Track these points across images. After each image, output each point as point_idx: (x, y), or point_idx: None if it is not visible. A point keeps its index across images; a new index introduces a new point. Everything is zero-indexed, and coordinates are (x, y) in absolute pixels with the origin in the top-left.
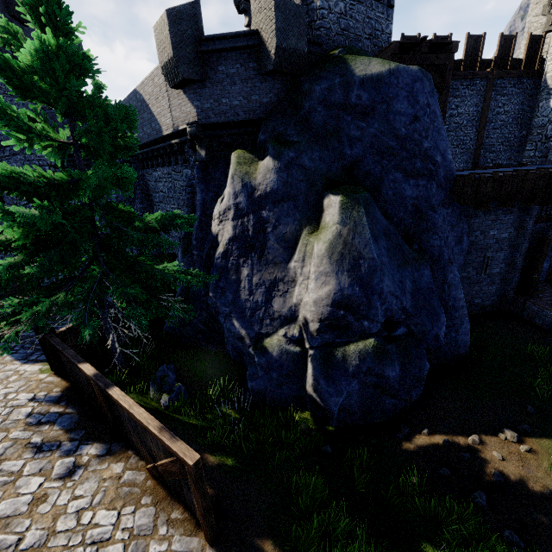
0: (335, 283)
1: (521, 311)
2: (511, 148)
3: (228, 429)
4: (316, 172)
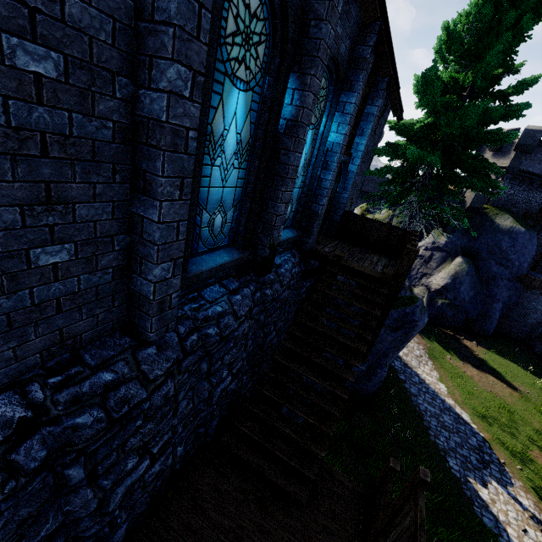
0: (446, 281)
1: (534, 345)
2: None
3: None
4: (460, 248)
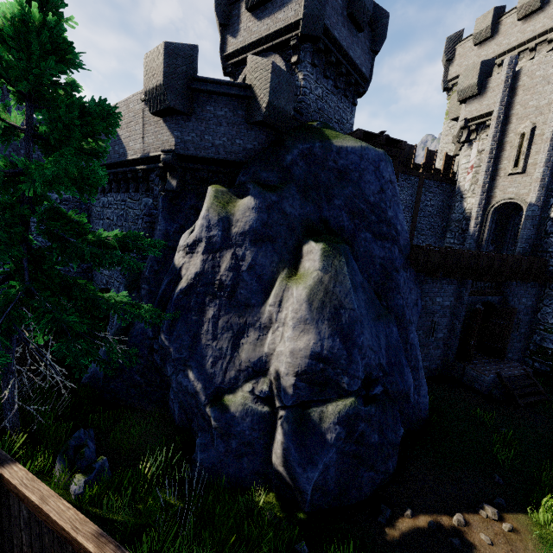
0: (315, 332)
1: (461, 376)
2: (435, 234)
3: (175, 528)
4: (296, 219)
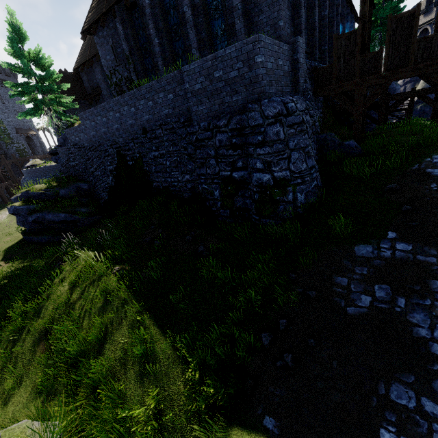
0: None
1: None
2: None
3: None
4: None
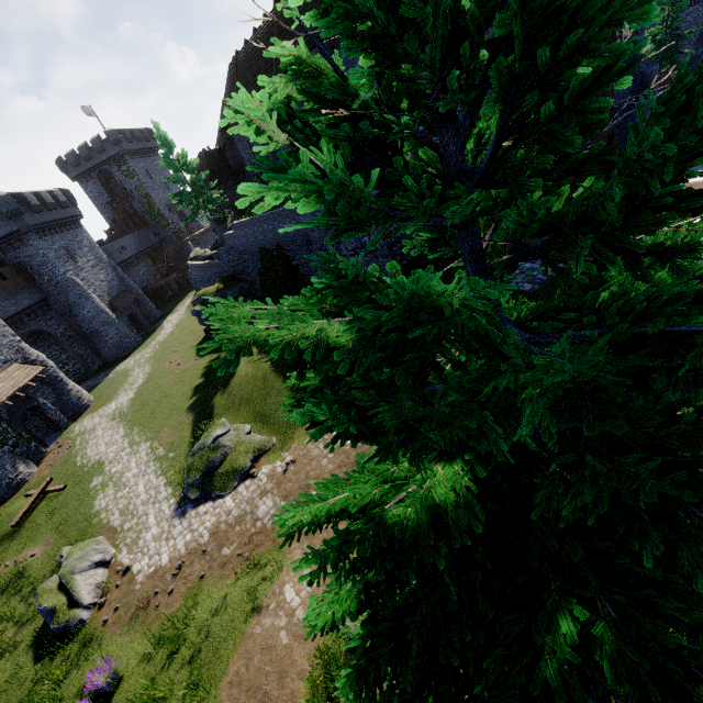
0: None
1: None
2: None
3: None
4: None
